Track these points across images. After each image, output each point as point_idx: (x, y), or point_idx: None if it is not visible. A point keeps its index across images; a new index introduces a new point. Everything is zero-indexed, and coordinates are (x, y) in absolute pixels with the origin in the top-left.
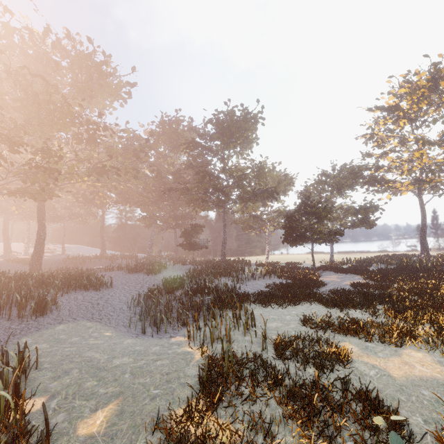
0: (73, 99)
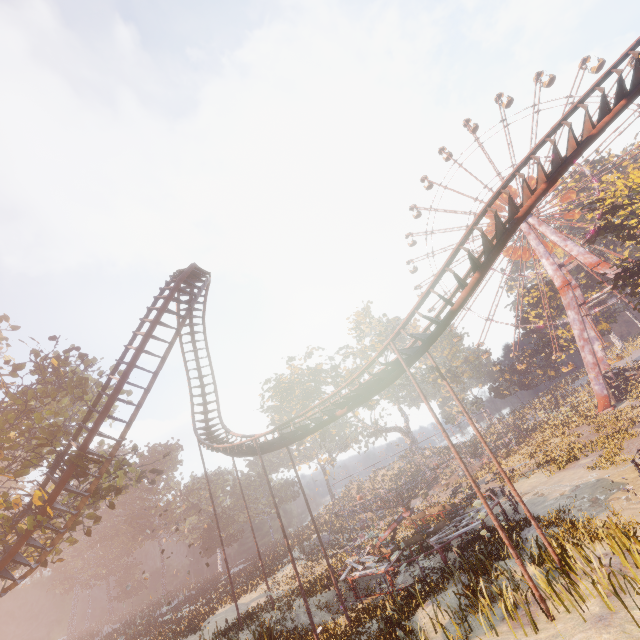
0: None
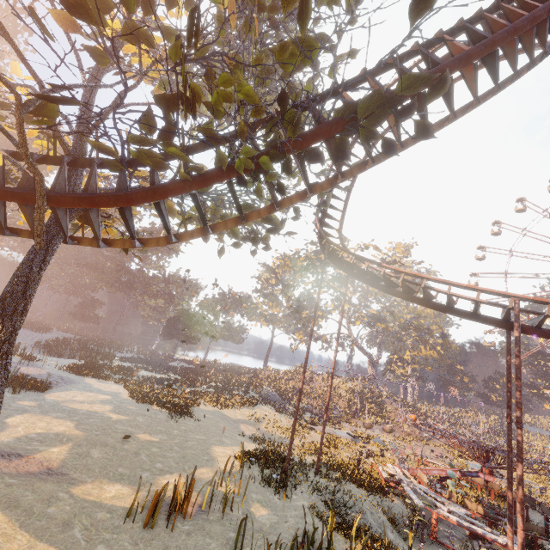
0: None
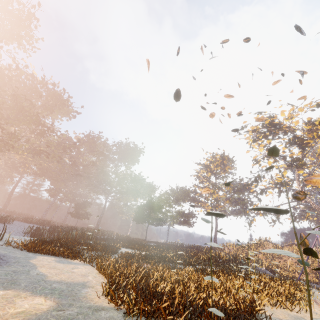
0: (41, 113)
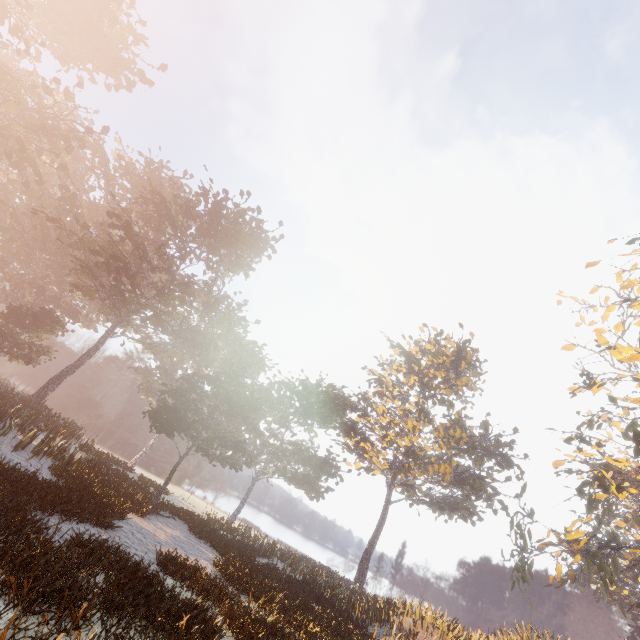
0: None
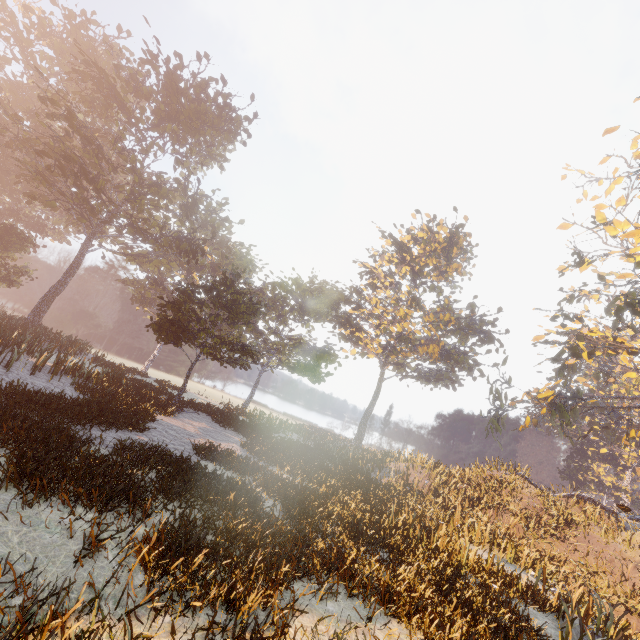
0: None
